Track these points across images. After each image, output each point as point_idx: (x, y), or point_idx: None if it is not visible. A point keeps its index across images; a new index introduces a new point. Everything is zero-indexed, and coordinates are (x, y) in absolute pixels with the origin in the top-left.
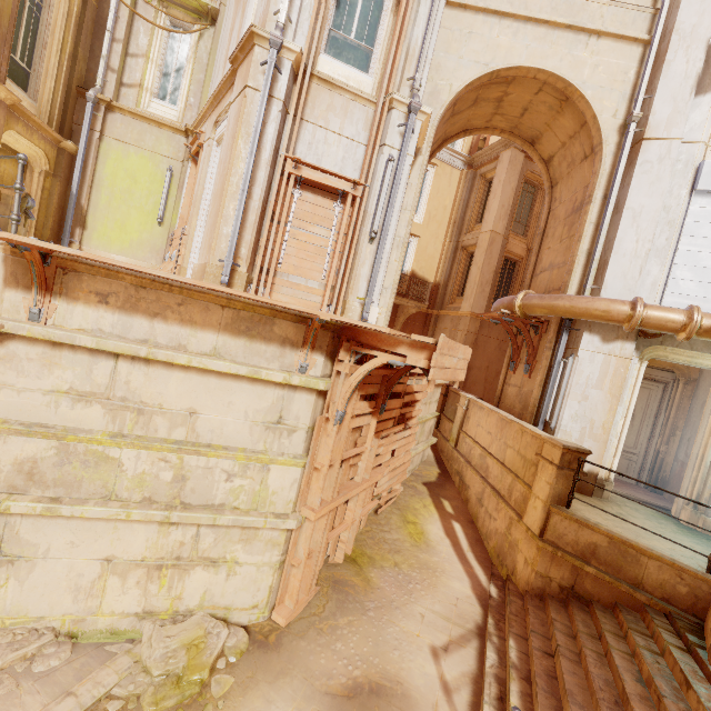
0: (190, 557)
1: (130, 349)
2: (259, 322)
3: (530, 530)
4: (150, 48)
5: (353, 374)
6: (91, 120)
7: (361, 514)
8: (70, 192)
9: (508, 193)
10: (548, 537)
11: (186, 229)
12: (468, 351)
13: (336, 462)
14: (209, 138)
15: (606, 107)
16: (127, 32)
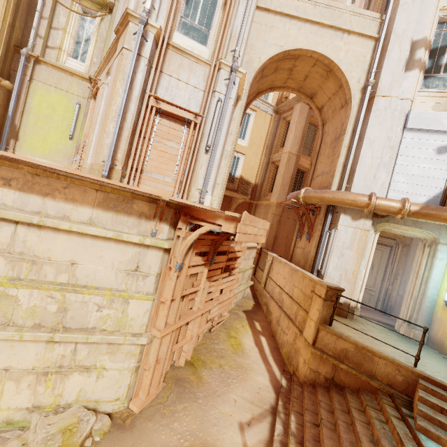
0: (69, 365)
1: (25, 218)
2: (123, 201)
3: (307, 341)
4: (67, 24)
5: (188, 238)
6: (24, 68)
7: (198, 332)
8: (7, 115)
9: (299, 129)
10: (317, 345)
11: (86, 142)
12: (266, 224)
13: (177, 297)
14: (103, 83)
15: (353, 76)
16: (51, 13)
